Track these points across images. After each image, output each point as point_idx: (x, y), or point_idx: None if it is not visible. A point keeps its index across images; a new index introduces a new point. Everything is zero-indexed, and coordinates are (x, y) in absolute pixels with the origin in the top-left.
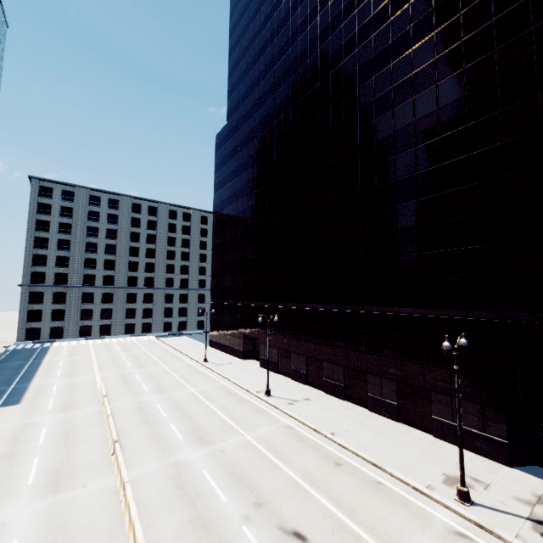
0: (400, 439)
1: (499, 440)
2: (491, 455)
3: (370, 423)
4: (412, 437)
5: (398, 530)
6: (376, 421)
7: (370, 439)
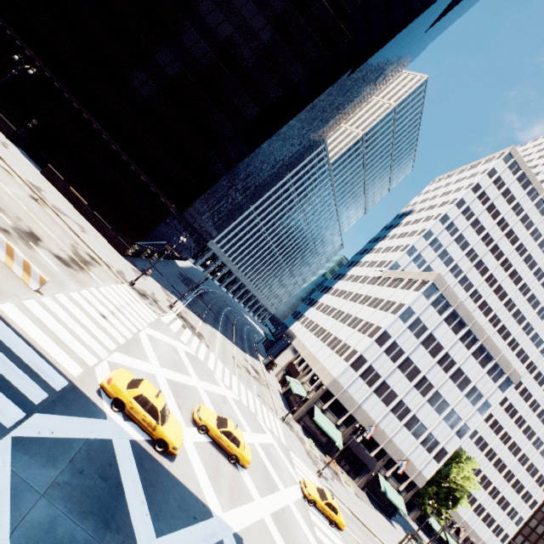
0: None
1: (15, 130)
2: (5, 132)
3: None
4: None
5: None
6: None
7: None
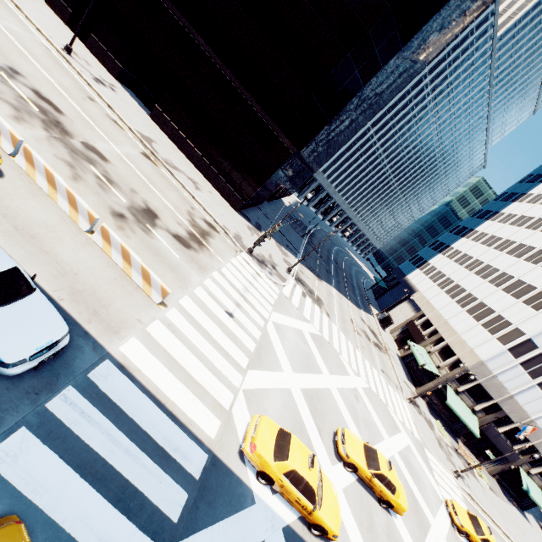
0: (56, 25)
1: (119, 65)
2: (111, 70)
3: (38, 4)
4: (68, 34)
5: (5, 18)
6: (46, 9)
7: (28, 3)
